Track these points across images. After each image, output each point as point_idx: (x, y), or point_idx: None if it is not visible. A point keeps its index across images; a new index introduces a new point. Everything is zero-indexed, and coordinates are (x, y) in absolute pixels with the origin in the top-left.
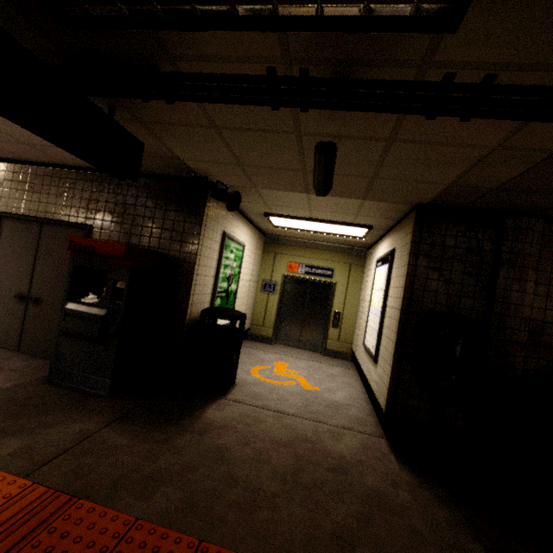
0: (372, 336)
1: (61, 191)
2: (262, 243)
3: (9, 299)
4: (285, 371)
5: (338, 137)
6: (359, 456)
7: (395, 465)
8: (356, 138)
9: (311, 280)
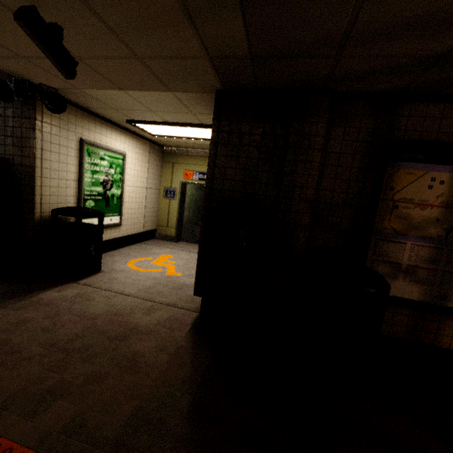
0: None
1: None
2: (160, 154)
3: None
4: (163, 262)
5: None
6: (154, 327)
7: (183, 333)
8: None
9: None
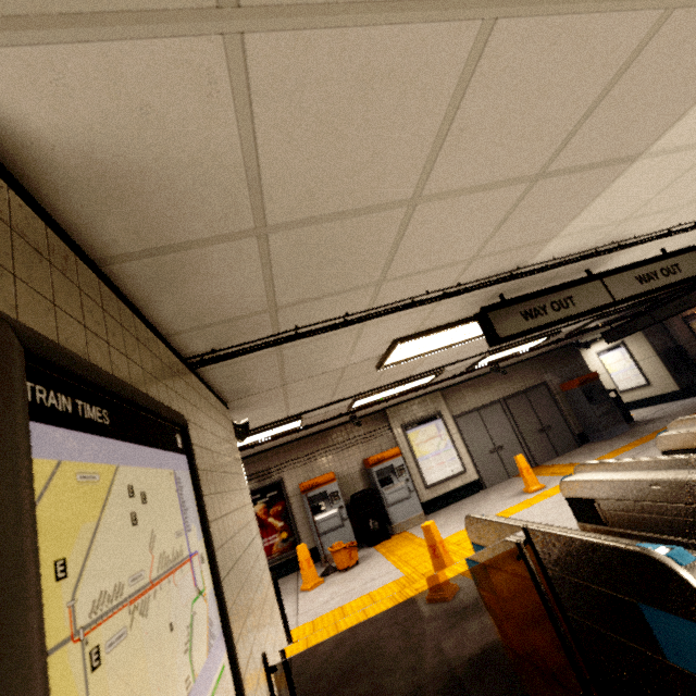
0: (632, 380)
1: (521, 374)
2: None
3: (536, 435)
4: None
5: None
6: (694, 400)
7: None
8: None
9: None
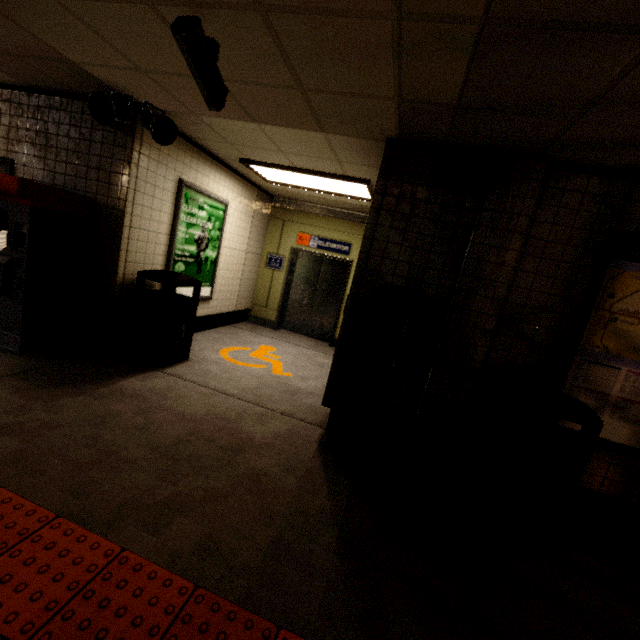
0: None
1: None
2: (267, 206)
3: None
4: (265, 355)
5: (197, 7)
6: (272, 440)
7: (310, 453)
8: (219, 7)
9: (326, 257)
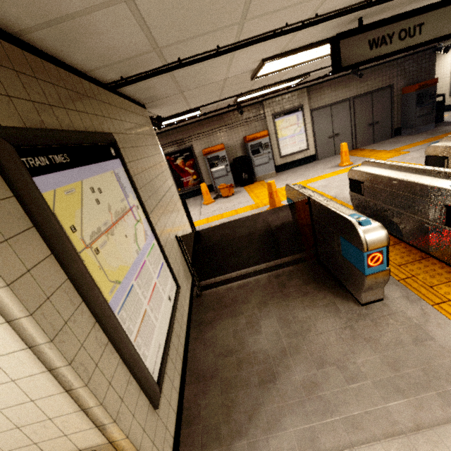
0: None
1: (376, 76)
2: None
3: (365, 128)
4: None
5: None
6: None
7: None
8: None
9: None
